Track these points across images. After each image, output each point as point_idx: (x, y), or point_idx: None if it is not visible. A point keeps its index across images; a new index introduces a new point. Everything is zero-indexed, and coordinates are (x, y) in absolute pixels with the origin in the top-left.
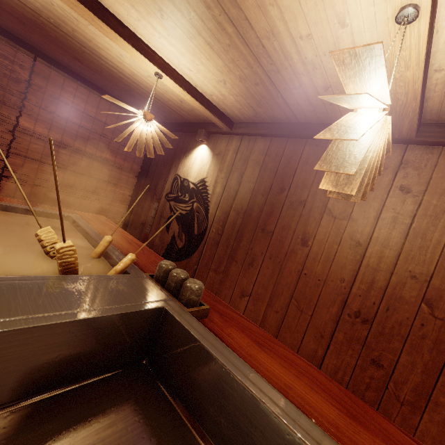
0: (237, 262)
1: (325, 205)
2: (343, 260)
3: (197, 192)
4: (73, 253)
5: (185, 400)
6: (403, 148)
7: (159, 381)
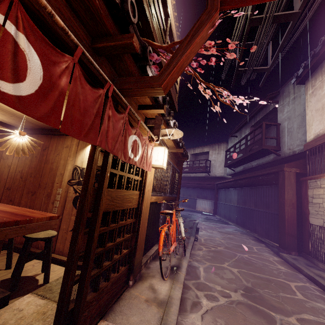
0: None
1: (2, 155)
2: (5, 172)
3: None
4: None
5: None
6: None
7: None
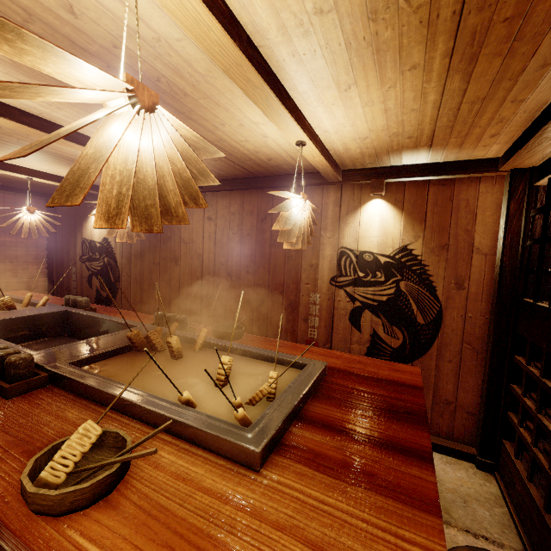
0: (146, 291)
1: (180, 237)
2: (195, 267)
3: (104, 249)
4: (11, 301)
5: (83, 336)
6: (204, 195)
7: (73, 338)
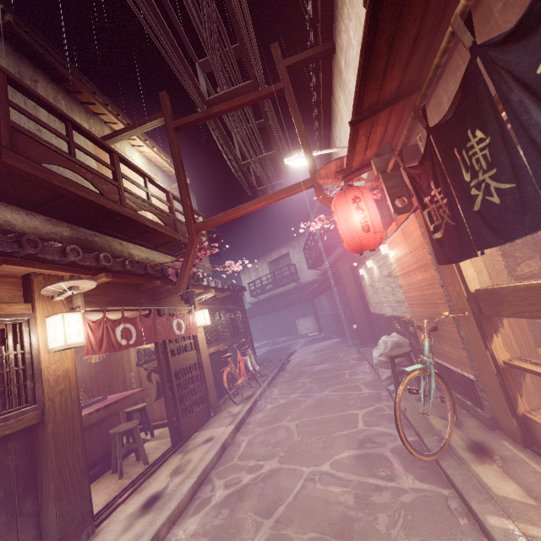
0: None
1: None
2: None
3: None
4: None
5: None
6: None
7: None
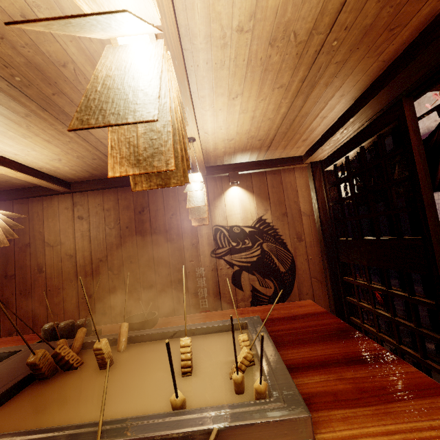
0: None
1: (44, 241)
2: (67, 269)
3: None
4: None
5: None
6: (71, 195)
7: None
